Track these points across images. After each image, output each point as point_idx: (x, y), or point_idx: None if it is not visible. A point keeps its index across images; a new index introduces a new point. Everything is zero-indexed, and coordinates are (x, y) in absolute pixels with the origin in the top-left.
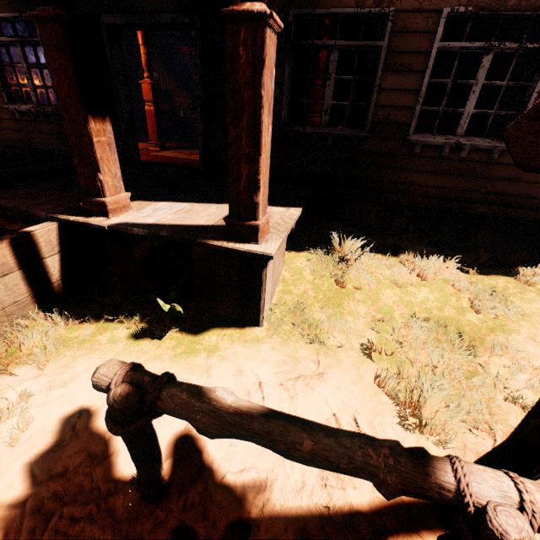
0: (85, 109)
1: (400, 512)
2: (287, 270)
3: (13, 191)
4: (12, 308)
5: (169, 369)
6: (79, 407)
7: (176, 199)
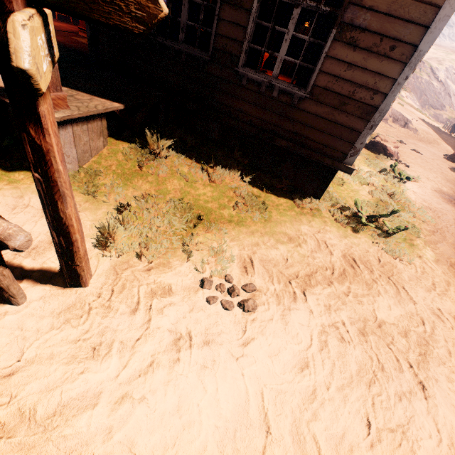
0: None
1: (48, 273)
2: (107, 149)
3: None
4: None
5: None
6: None
7: None
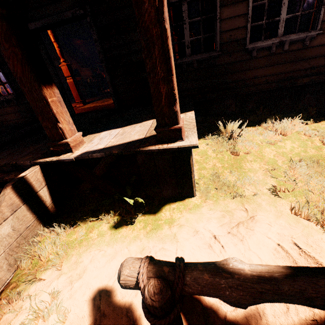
0: (37, 80)
1: None
2: (196, 154)
3: (2, 153)
4: (26, 232)
5: (147, 244)
6: (97, 291)
7: (110, 129)
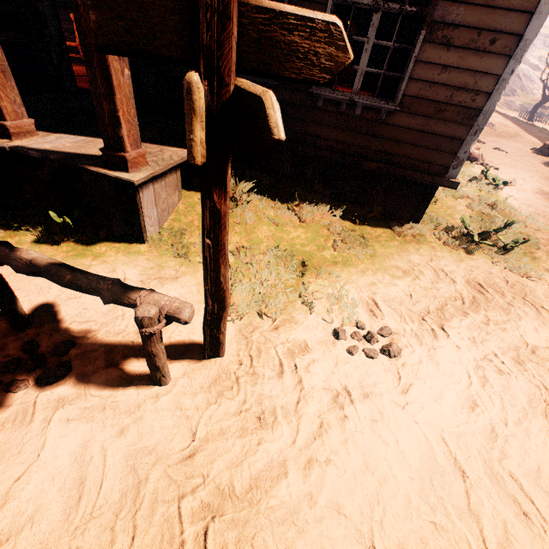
0: None
1: (179, 348)
2: (183, 203)
3: None
4: None
5: None
6: None
7: (87, 130)
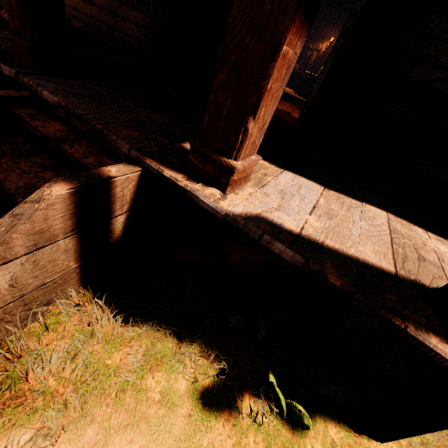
0: None
1: None
2: None
3: (87, 85)
4: (35, 292)
5: None
6: None
7: (295, 175)
